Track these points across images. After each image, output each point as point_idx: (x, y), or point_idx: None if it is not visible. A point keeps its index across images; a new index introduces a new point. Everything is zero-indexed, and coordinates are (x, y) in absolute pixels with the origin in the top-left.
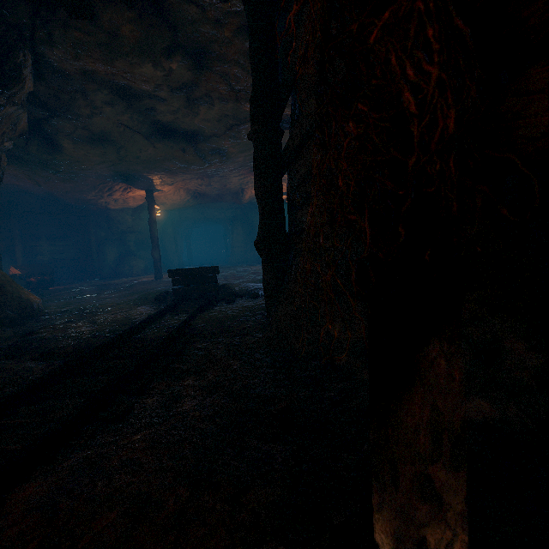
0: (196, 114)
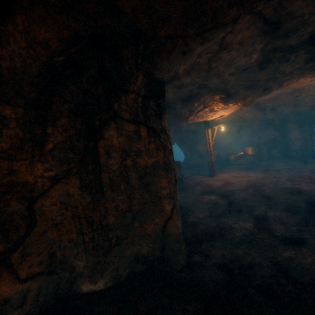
0: None
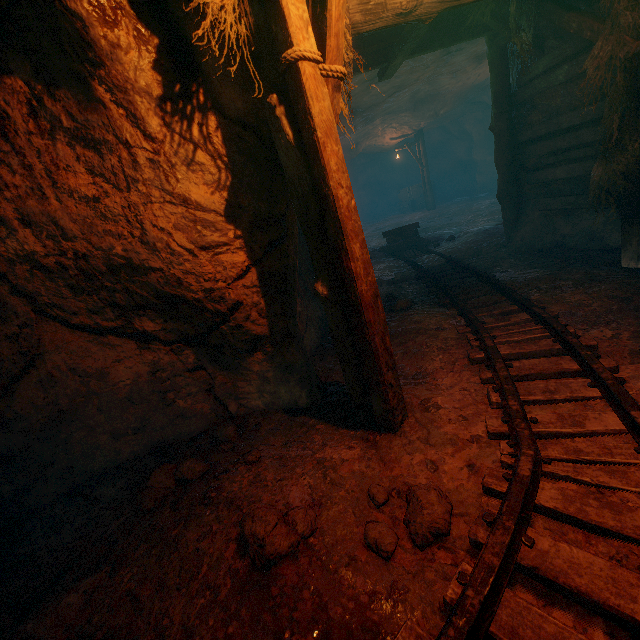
0: (368, 93)
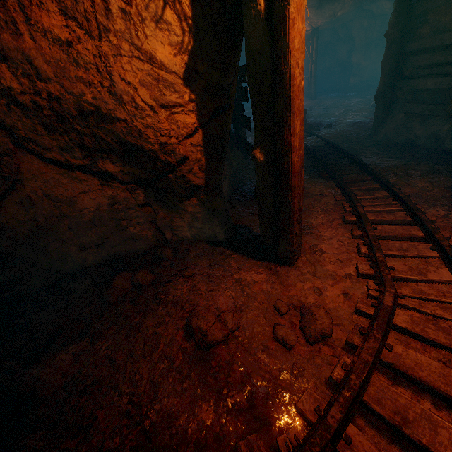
0: None
